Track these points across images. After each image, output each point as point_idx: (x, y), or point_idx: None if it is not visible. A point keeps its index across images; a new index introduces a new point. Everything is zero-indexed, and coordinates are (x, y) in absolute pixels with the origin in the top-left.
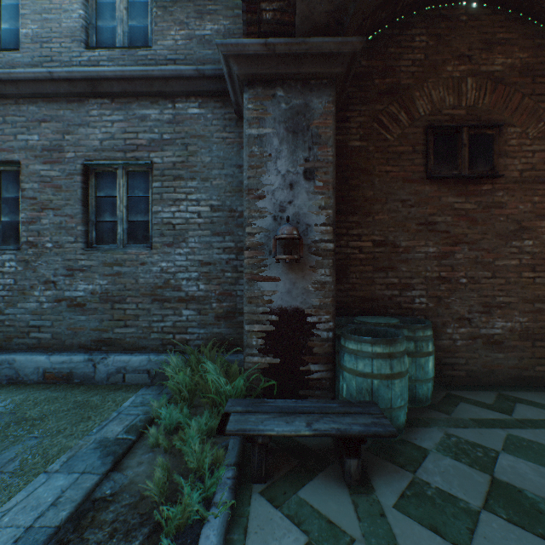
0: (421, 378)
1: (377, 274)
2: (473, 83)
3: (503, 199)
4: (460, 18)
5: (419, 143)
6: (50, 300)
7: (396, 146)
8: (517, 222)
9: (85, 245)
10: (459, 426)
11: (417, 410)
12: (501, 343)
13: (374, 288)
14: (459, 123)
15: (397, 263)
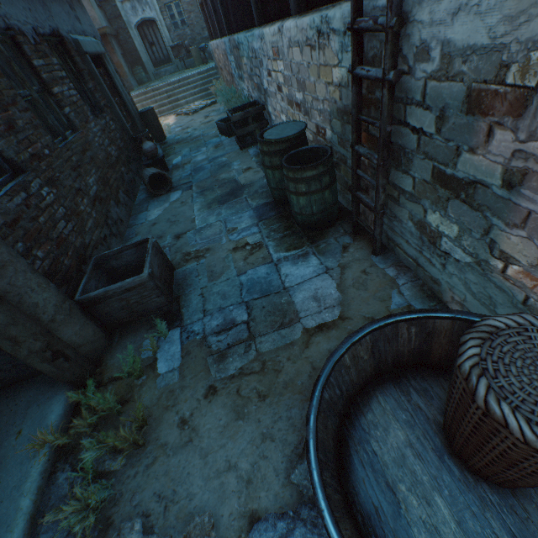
0: None
1: None
2: None
3: None
4: None
5: None
6: (201, 40)
7: None
8: None
9: (203, 21)
10: None
11: None
12: None
13: None
14: None
15: None
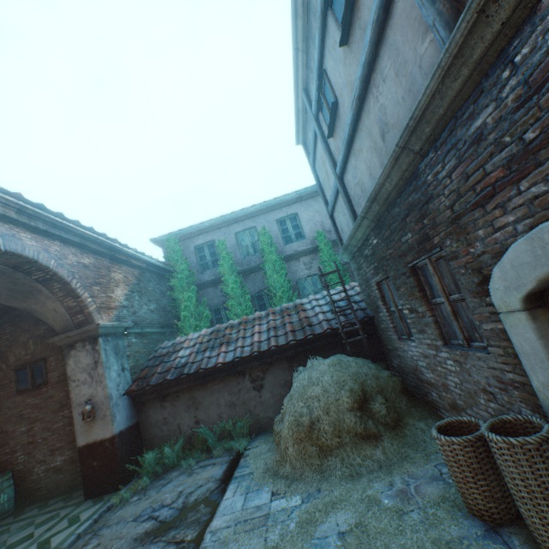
0: None
1: (1, 449)
2: (33, 341)
3: (53, 393)
4: (25, 313)
5: (14, 376)
6: None
7: (4, 381)
8: (61, 402)
9: None
10: None
11: None
12: (62, 469)
13: (0, 456)
14: (23, 365)
15: (9, 440)
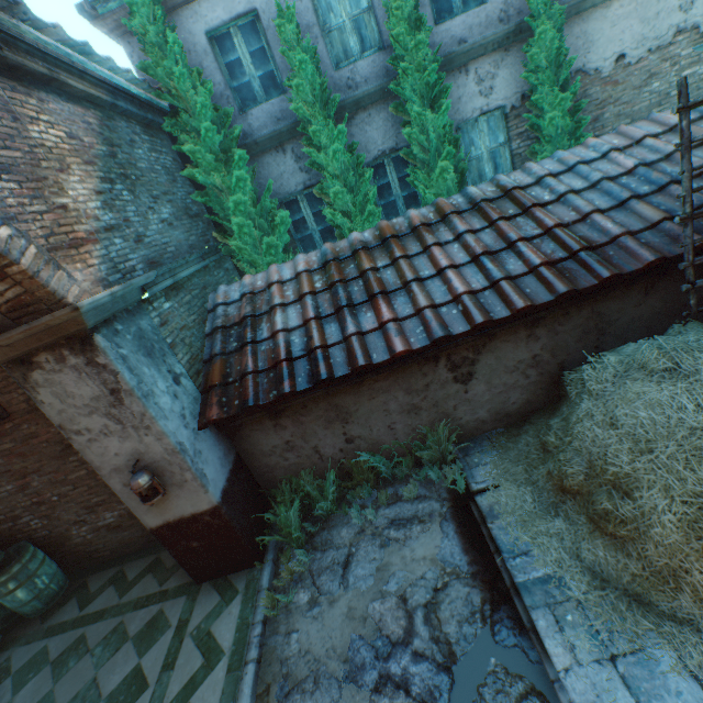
0: (19, 605)
1: None
2: None
3: (34, 429)
4: None
5: None
6: None
7: None
8: (61, 442)
9: None
10: (29, 642)
11: (29, 623)
12: (121, 526)
13: None
14: None
15: None
